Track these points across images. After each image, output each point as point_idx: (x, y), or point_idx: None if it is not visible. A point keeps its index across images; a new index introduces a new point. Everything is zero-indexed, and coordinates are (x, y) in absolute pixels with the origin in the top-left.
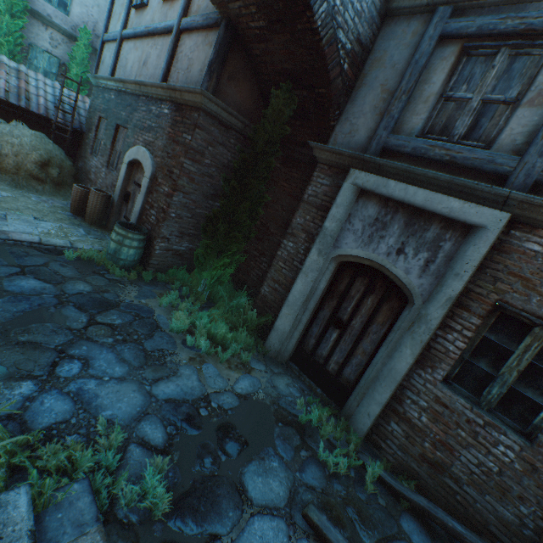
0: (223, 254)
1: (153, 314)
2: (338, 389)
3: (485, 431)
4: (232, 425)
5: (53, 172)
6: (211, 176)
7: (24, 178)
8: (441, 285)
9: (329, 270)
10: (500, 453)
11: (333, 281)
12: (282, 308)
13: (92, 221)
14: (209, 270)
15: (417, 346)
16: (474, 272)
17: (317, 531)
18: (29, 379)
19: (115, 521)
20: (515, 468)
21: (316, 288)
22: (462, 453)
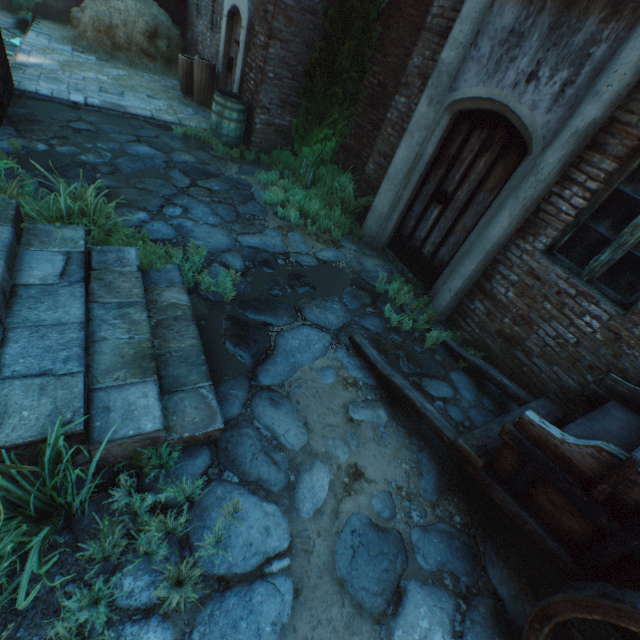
0: (323, 123)
1: (250, 188)
2: (429, 272)
3: (574, 302)
4: (304, 275)
5: (161, 46)
6: (314, 13)
7: (136, 55)
8: (571, 117)
9: (441, 127)
10: (583, 324)
11: (444, 143)
12: (382, 184)
13: (200, 101)
14: (311, 146)
15: (517, 206)
16: (630, 91)
17: (357, 348)
18: (144, 212)
19: (198, 295)
20: (595, 339)
21: (422, 155)
22: (542, 327)
